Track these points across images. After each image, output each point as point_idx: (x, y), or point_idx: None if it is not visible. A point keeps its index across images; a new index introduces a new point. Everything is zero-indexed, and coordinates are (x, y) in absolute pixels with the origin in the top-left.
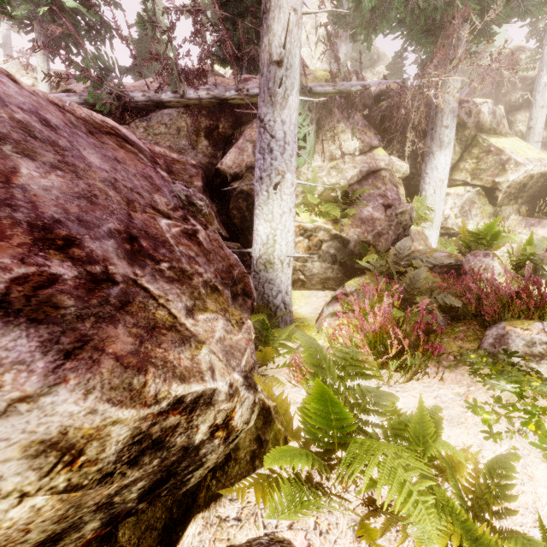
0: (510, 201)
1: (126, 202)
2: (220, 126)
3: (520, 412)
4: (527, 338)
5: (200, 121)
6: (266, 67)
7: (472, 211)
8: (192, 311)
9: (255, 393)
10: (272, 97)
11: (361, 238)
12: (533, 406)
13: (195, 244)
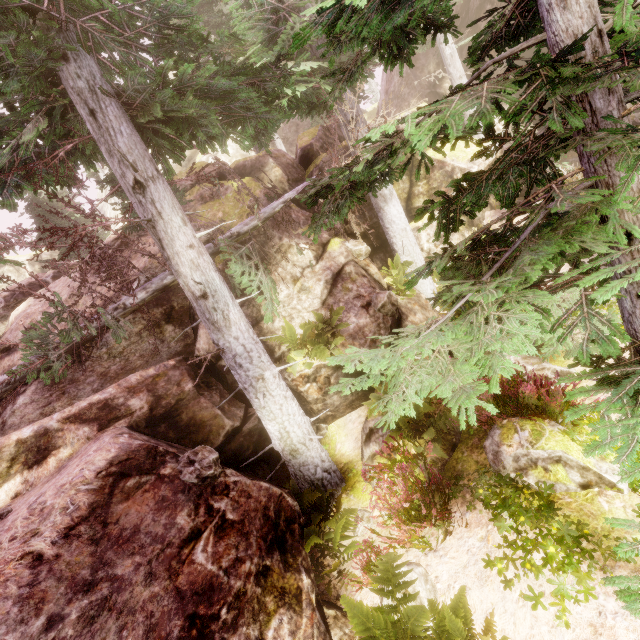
0: None
1: (169, 577)
2: (175, 304)
3: (520, 549)
4: (512, 454)
5: (154, 314)
6: (194, 302)
7: None
8: (262, 637)
9: None
10: (215, 325)
11: None
12: (527, 540)
13: (230, 532)
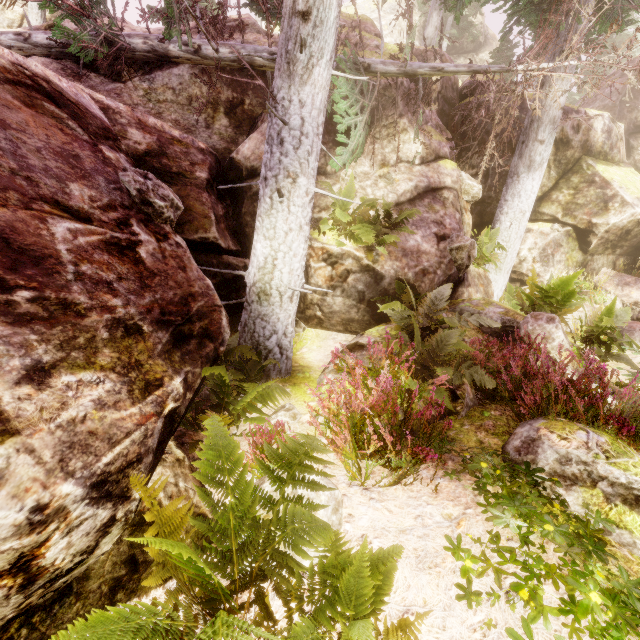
0: (606, 249)
1: None
2: (247, 101)
3: (517, 565)
4: (562, 452)
5: (220, 91)
6: (287, 18)
7: (555, 256)
8: (50, 370)
9: (121, 504)
10: (290, 65)
11: (400, 274)
12: (537, 559)
13: (127, 262)
